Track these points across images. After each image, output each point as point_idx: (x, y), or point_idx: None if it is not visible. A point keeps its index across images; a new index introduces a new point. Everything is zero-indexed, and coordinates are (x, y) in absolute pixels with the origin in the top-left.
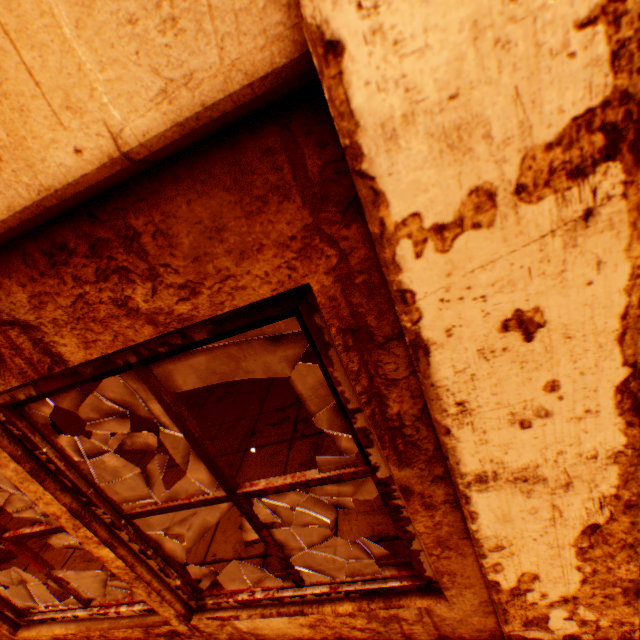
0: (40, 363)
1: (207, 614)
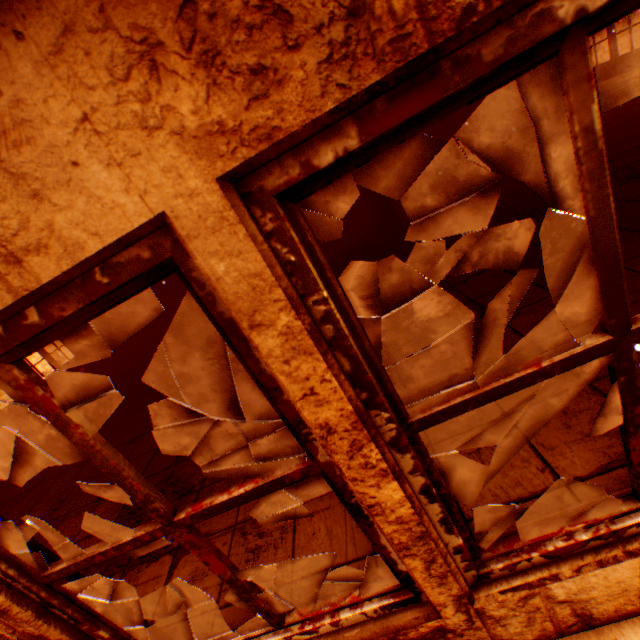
0: (446, 1)
1: (497, 587)
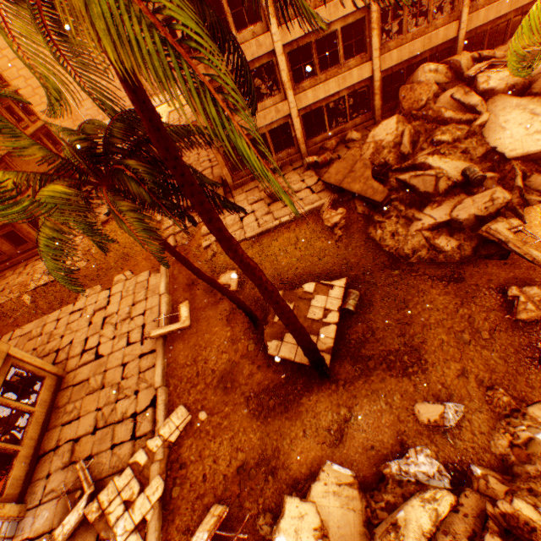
0: None
1: (432, 23)
